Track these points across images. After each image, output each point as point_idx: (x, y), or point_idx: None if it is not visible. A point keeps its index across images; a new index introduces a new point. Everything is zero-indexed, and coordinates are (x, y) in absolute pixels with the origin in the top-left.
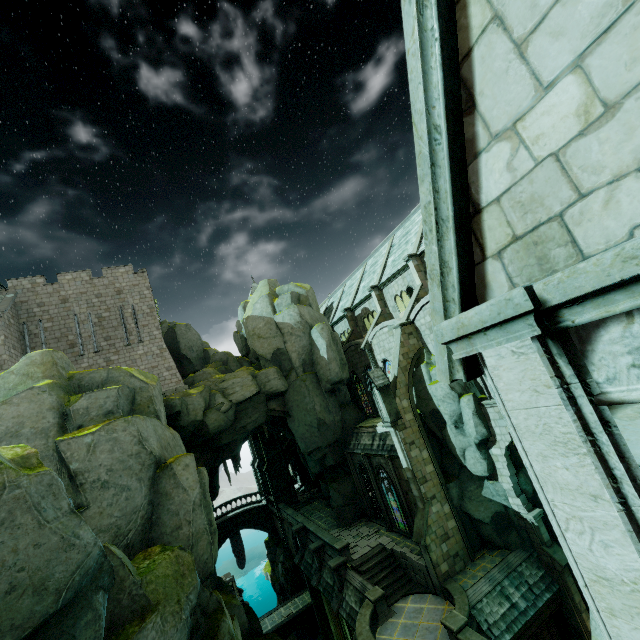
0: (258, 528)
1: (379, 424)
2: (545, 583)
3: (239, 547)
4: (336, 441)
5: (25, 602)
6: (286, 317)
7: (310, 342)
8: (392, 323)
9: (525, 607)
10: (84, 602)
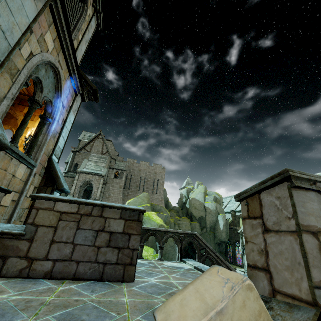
0: None
1: (238, 269)
2: None
3: None
4: None
5: None
6: (210, 205)
7: (216, 219)
8: None
9: None
10: None
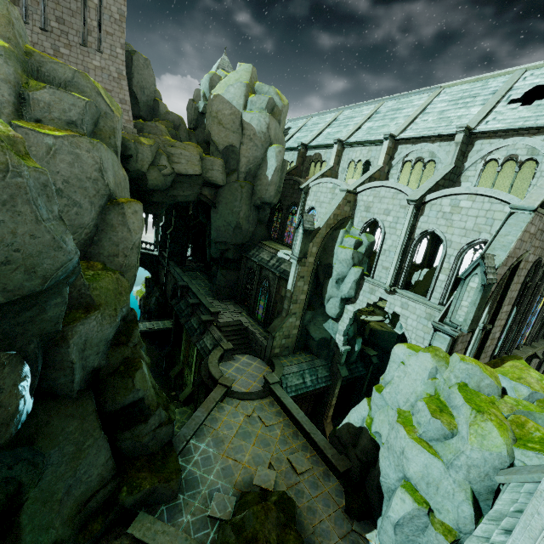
0: (145, 268)
1: (282, 251)
2: (326, 379)
3: None
4: (241, 244)
5: (17, 276)
6: (254, 120)
7: (263, 157)
8: (339, 184)
9: (310, 385)
10: (56, 289)
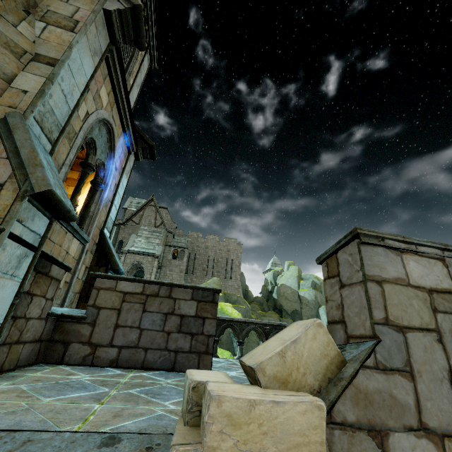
0: None
1: None
2: None
3: None
4: None
5: None
6: (306, 294)
7: (316, 314)
8: None
9: None
10: None
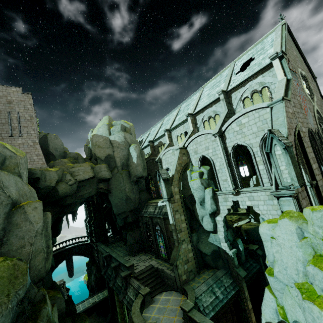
0: (83, 255)
1: (159, 201)
2: (232, 286)
3: (70, 265)
4: (134, 209)
5: None
6: (116, 137)
7: (128, 153)
8: (175, 148)
9: (222, 298)
10: None
